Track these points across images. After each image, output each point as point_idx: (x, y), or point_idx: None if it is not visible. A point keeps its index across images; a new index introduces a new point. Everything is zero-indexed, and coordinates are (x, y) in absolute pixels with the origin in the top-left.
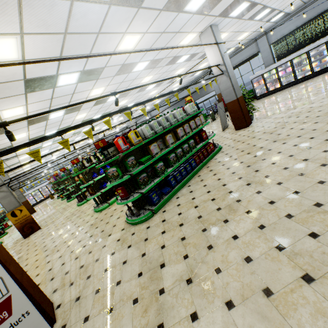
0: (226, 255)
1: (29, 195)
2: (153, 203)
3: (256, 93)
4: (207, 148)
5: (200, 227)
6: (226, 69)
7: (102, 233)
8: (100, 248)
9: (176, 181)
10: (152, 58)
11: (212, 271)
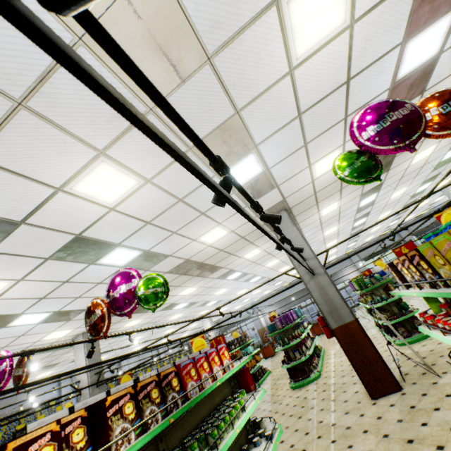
0: None
1: None
2: None
3: None
4: None
5: None
6: None
7: None
8: None
9: None
10: (430, 184)
11: None
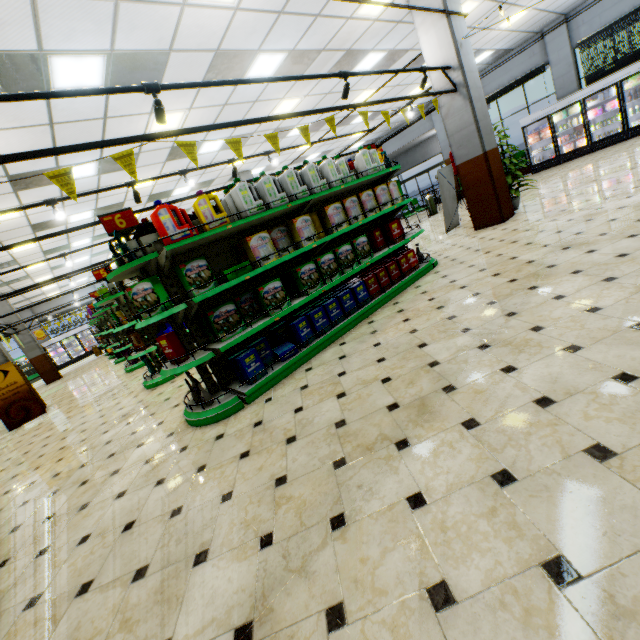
0: (376, 562)
1: (58, 344)
2: (246, 377)
3: (531, 159)
4: (401, 262)
5: (333, 452)
6: (464, 79)
7: (130, 438)
8: (106, 476)
9: (314, 331)
10: (293, 46)
11: (320, 615)
